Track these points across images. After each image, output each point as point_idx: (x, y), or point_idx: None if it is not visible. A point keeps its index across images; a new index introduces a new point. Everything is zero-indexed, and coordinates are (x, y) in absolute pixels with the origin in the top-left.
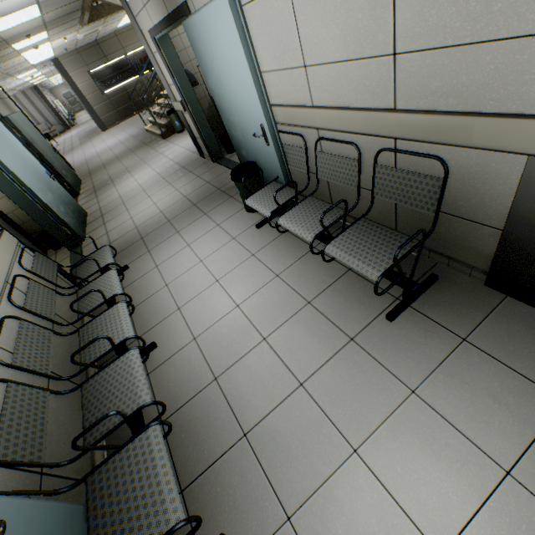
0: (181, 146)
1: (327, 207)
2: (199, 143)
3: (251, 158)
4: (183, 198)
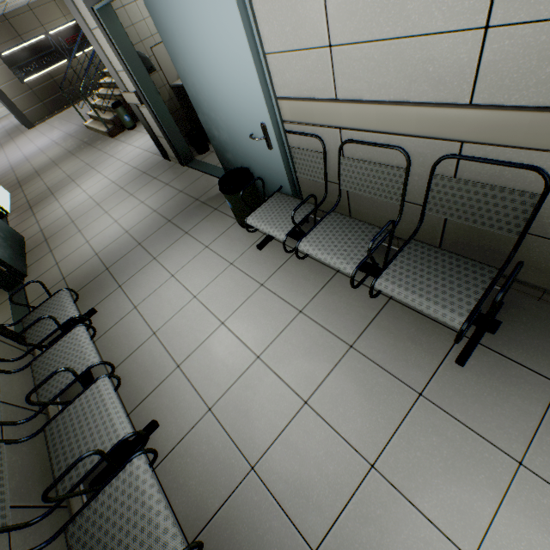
0: (137, 146)
1: (359, 226)
2: (162, 143)
3: (240, 163)
4: (152, 213)
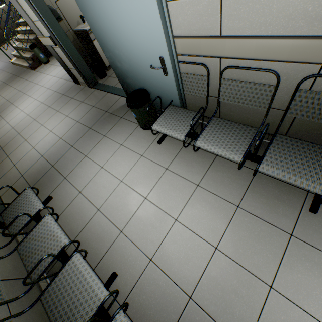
0: (53, 75)
1: (236, 126)
2: (73, 73)
3: (138, 85)
4: (76, 123)
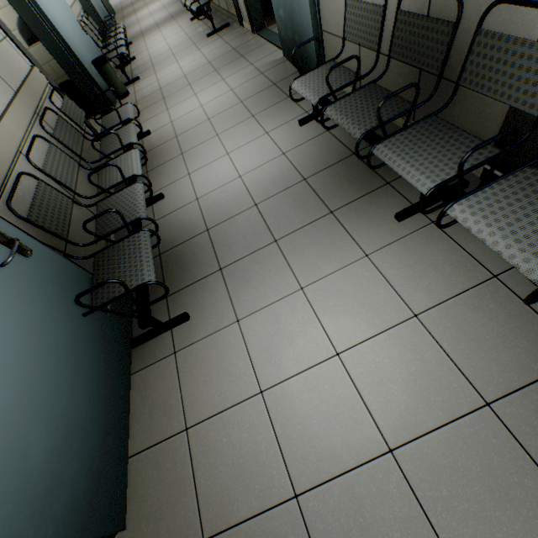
0: None
1: None
2: None
3: None
4: (169, 15)
